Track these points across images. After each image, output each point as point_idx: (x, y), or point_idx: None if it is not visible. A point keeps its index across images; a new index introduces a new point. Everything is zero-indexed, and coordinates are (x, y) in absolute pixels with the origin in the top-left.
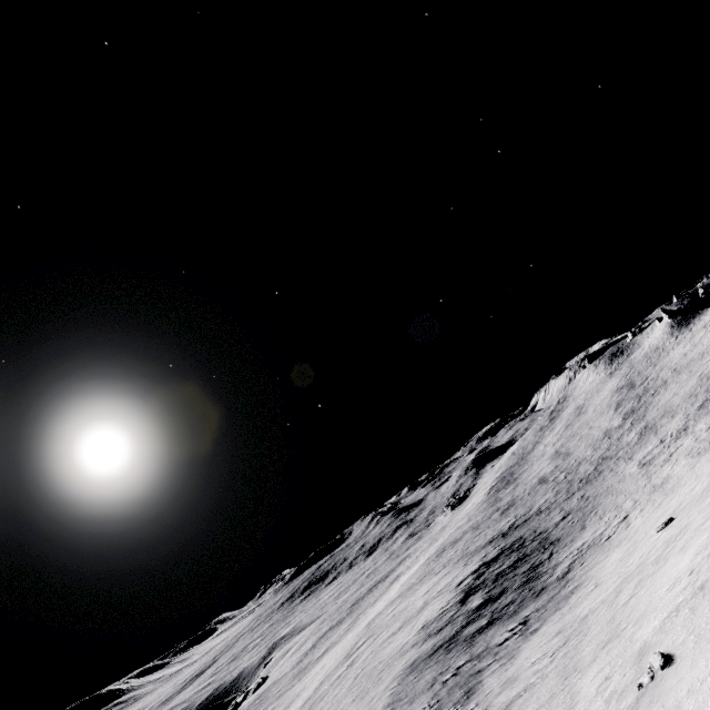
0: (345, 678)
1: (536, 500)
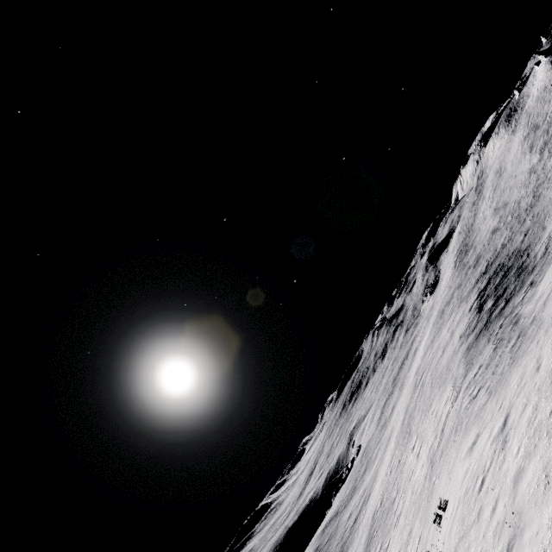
0: (423, 392)
1: (497, 243)
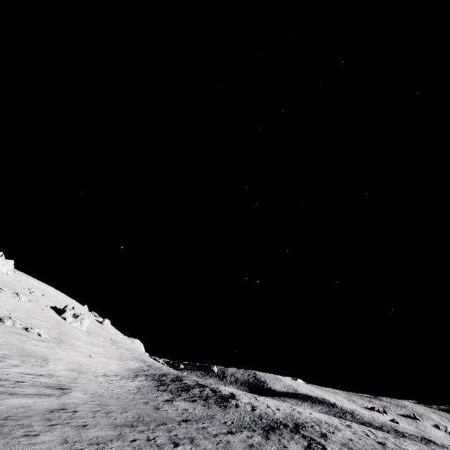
0: None
1: None
